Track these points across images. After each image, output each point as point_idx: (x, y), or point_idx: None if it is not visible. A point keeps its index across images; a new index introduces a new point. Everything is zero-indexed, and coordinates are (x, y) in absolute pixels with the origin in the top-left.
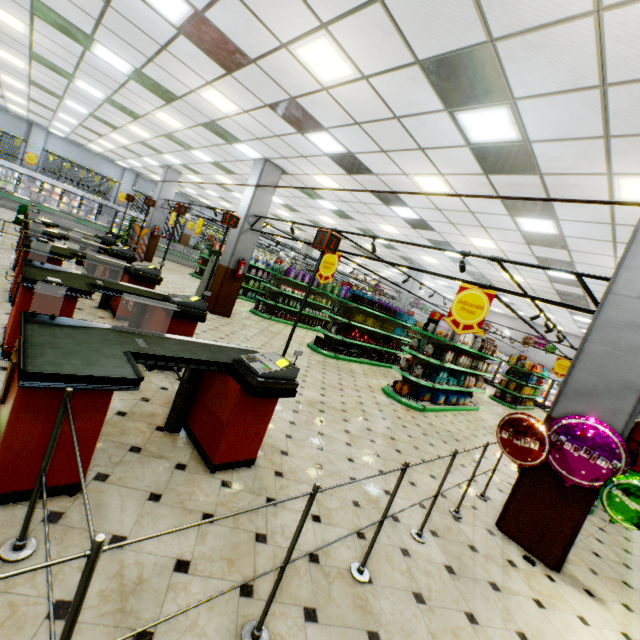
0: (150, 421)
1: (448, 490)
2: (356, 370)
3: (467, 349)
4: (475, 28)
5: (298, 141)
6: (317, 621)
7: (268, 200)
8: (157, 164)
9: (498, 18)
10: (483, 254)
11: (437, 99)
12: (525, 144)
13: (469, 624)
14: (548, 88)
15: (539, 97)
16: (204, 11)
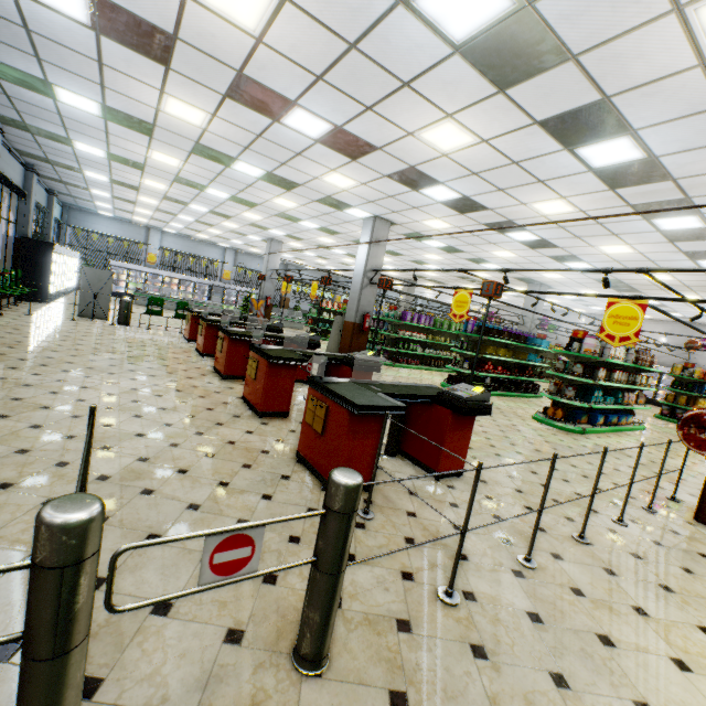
0: None
1: (635, 494)
2: (497, 403)
3: (620, 363)
4: (590, 93)
5: (411, 197)
6: (563, 560)
7: (381, 253)
8: (260, 239)
9: (610, 84)
10: (617, 260)
11: (556, 143)
12: (651, 159)
13: (686, 573)
14: (667, 117)
15: (659, 124)
16: (343, 126)
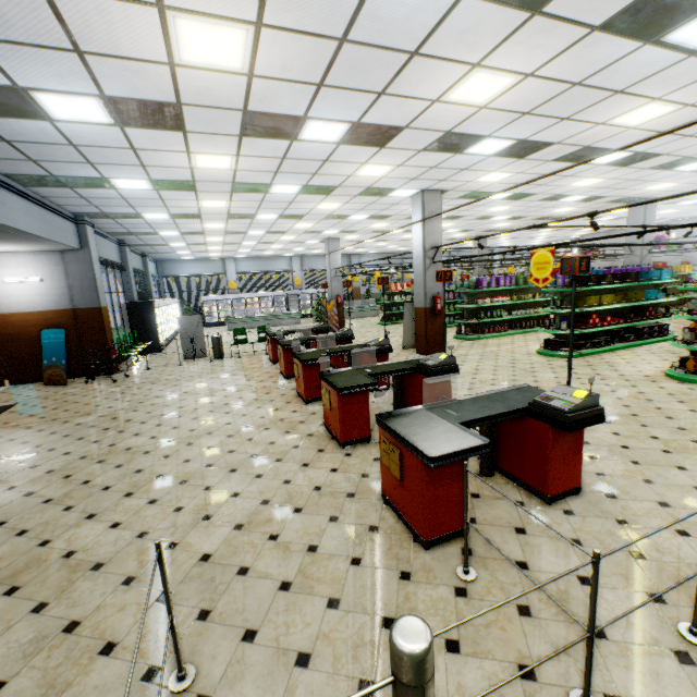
0: None
1: None
2: (614, 361)
3: None
4: None
5: (456, 161)
6: None
7: (438, 227)
8: (317, 242)
9: None
10: None
11: (630, 41)
12: None
13: None
14: None
15: None
16: (359, 120)
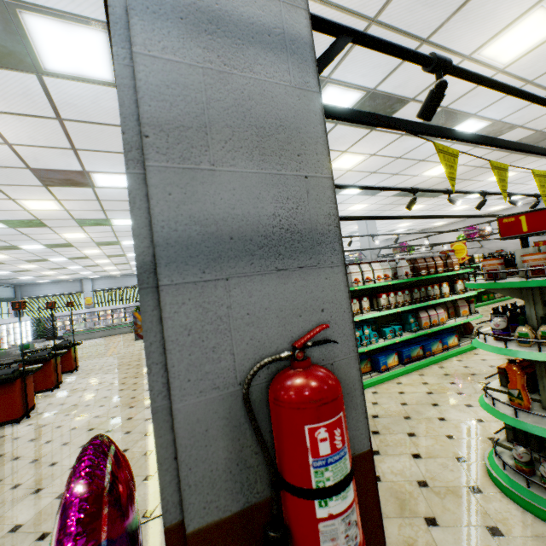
0: None
1: None
2: None
3: (378, 285)
4: None
5: (108, 193)
6: None
7: None
8: None
9: None
10: (371, 171)
11: (14, 72)
12: None
13: None
14: None
15: None
16: None
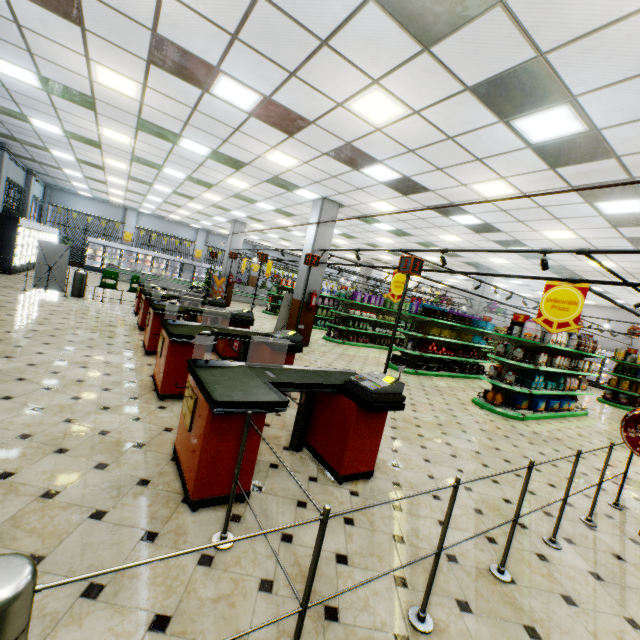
0: (276, 442)
1: (573, 499)
2: (439, 384)
3: (562, 348)
4: (522, 49)
5: (354, 177)
6: (471, 612)
7: (329, 233)
8: (225, 220)
9: (545, 36)
10: (561, 245)
11: (490, 114)
12: (593, 133)
13: (632, 629)
14: (610, 79)
15: (601, 89)
16: (271, 96)
